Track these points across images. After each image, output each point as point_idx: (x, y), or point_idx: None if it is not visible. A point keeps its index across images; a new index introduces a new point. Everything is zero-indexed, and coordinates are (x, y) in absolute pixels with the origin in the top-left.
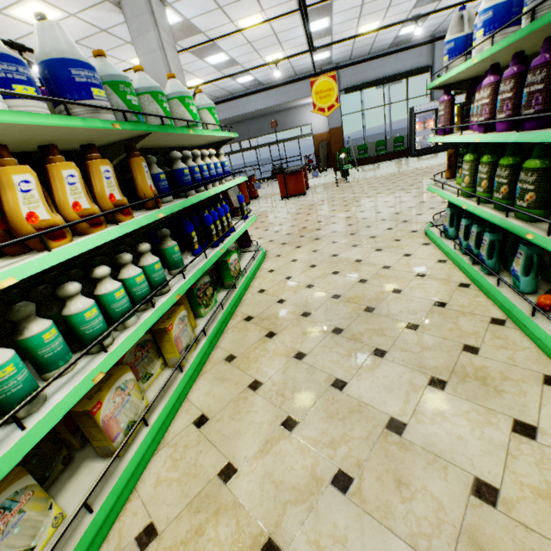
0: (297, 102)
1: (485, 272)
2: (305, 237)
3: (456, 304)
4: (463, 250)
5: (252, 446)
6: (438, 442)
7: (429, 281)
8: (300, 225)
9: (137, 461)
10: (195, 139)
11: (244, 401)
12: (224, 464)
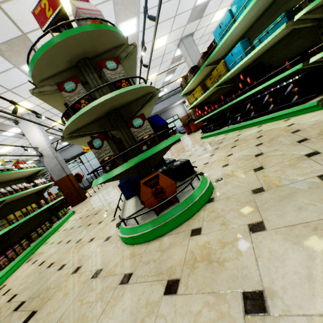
0: (173, 104)
1: None
2: None
3: None
4: None
5: None
6: None
7: None
8: None
9: None
10: None
11: None
12: None
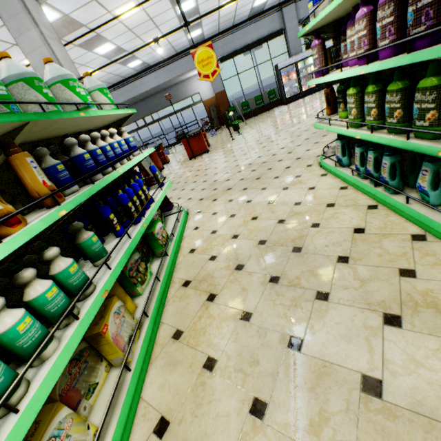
0: (183, 76)
1: (391, 192)
2: (218, 189)
3: (373, 227)
4: (362, 175)
5: None
6: (424, 398)
7: (340, 210)
8: (211, 179)
9: None
10: (90, 121)
11: (203, 388)
12: None
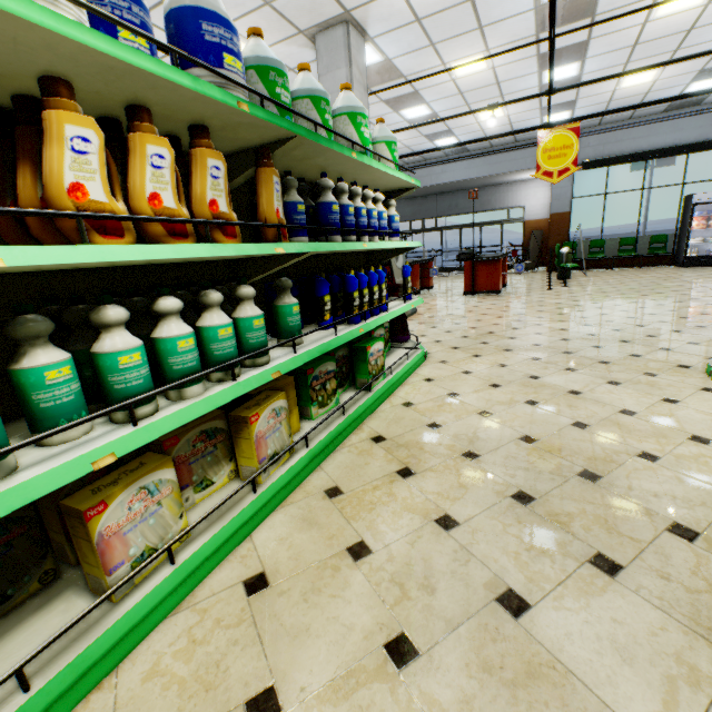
0: (510, 175)
1: None
2: (489, 344)
3: None
4: None
5: (322, 670)
6: None
7: None
8: (485, 328)
9: (133, 621)
10: (359, 173)
11: (334, 574)
12: (263, 686)
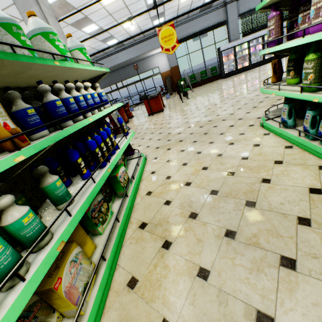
0: (148, 53)
1: None
2: (171, 140)
3: None
4: (312, 136)
5: None
6: None
7: (289, 167)
8: (166, 131)
9: None
10: (67, 73)
11: None
12: None
